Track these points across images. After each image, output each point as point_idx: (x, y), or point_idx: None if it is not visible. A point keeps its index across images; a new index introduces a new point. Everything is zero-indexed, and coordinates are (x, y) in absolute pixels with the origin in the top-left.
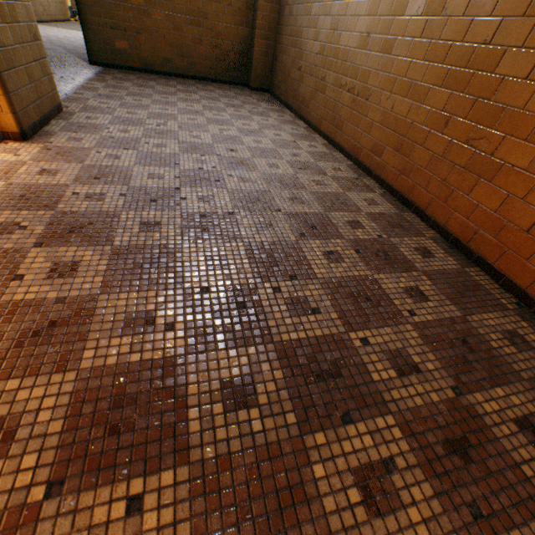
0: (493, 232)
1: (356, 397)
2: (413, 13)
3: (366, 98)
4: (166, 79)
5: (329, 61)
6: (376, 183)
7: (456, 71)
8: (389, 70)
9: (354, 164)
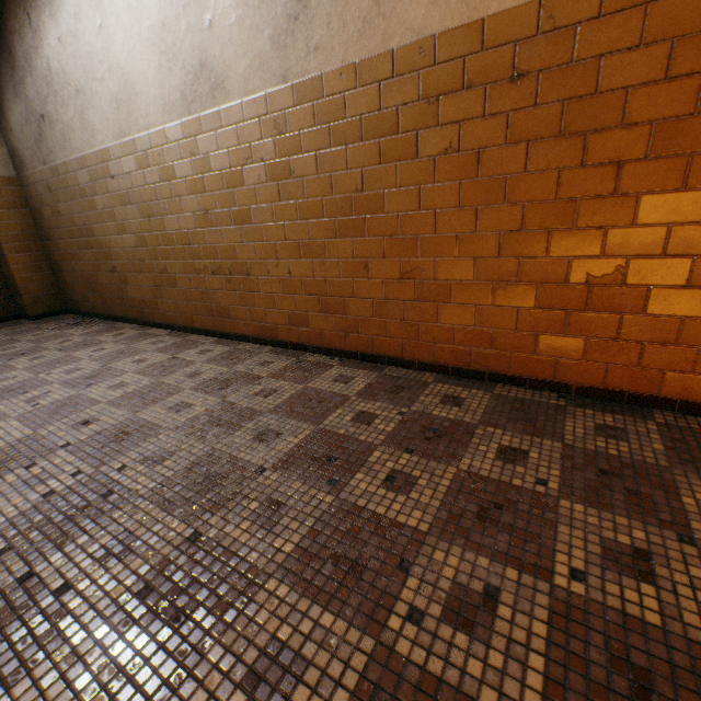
0: (487, 344)
1: (696, 686)
2: (256, 182)
3: (246, 273)
4: None
5: (162, 250)
6: (321, 355)
7: (344, 220)
8: (261, 238)
9: (275, 347)
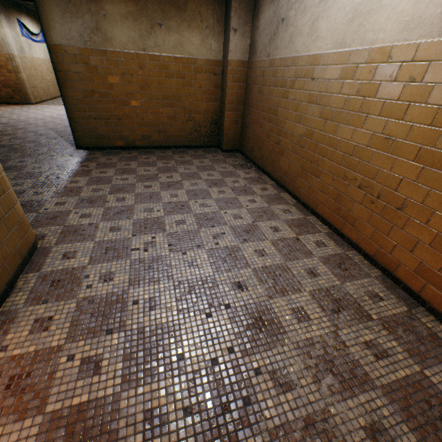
0: None
1: None
2: None
3: (396, 206)
4: (146, 154)
5: (322, 147)
6: (438, 320)
7: None
8: None
9: (383, 273)
